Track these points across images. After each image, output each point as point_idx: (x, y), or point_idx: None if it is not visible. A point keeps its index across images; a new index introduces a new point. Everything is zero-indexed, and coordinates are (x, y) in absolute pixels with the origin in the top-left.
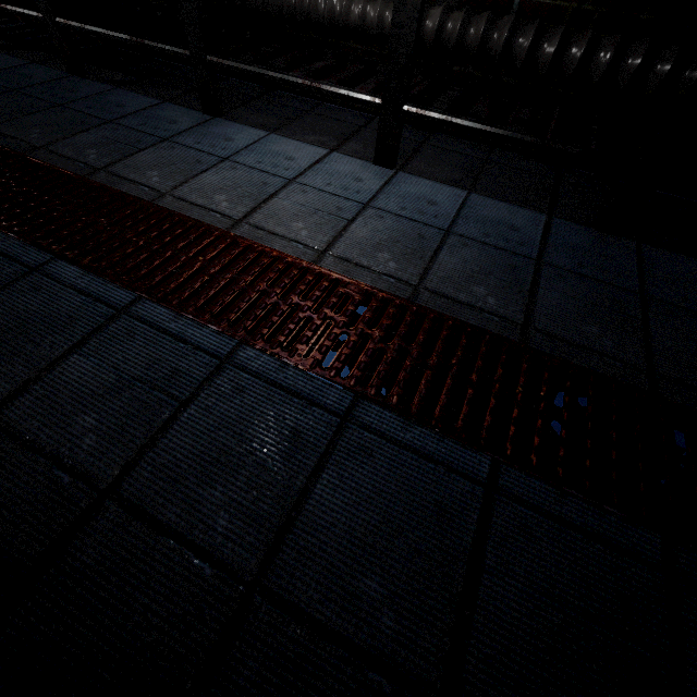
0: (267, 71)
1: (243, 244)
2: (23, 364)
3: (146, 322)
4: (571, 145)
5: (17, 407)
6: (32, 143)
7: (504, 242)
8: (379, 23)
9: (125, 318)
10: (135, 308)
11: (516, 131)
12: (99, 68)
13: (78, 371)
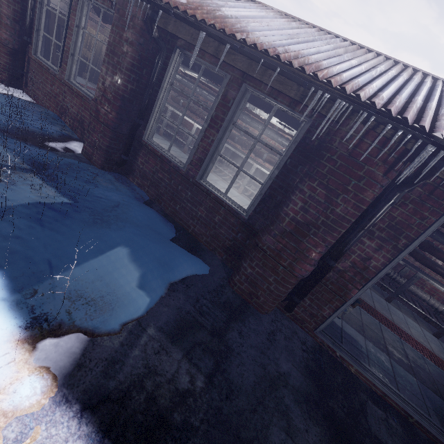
0: (415, 306)
1: (441, 359)
2: None
3: None
4: None
5: None
6: (372, 304)
7: None
8: (433, 304)
9: None
10: None
11: None
12: None
13: None
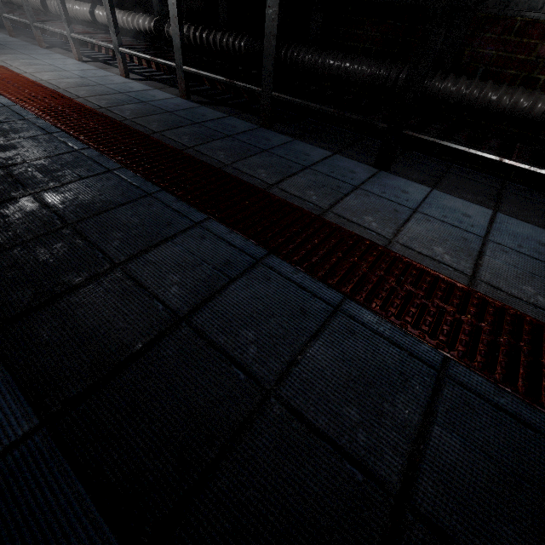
0: (462, 147)
1: (495, 305)
2: (394, 429)
3: (474, 392)
4: None
5: (425, 494)
6: (265, 181)
7: None
8: None
9: (451, 383)
10: (452, 371)
11: None
12: (274, 122)
13: (453, 451)
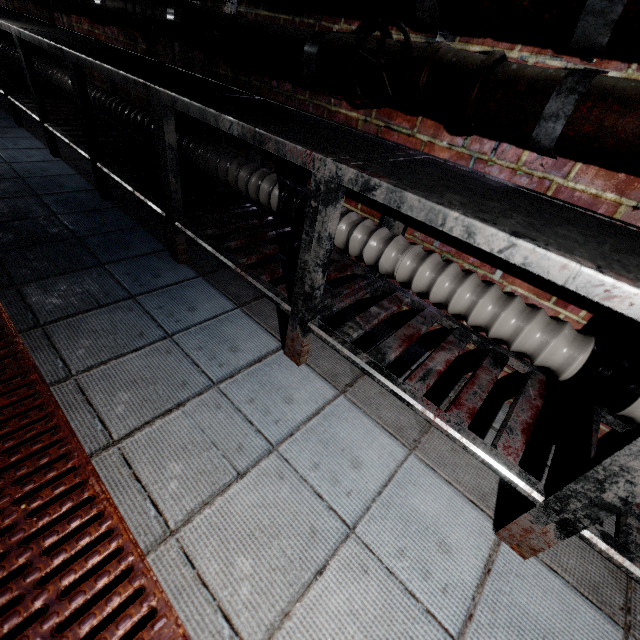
0: (20, 104)
1: None
2: None
3: None
4: (81, 147)
5: None
6: None
7: (40, 187)
8: None
9: None
10: None
11: (71, 139)
12: None
13: None
